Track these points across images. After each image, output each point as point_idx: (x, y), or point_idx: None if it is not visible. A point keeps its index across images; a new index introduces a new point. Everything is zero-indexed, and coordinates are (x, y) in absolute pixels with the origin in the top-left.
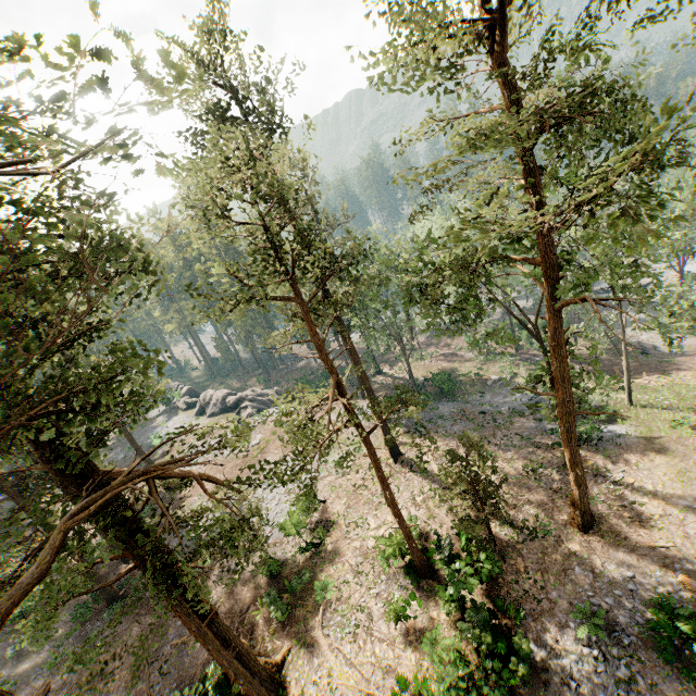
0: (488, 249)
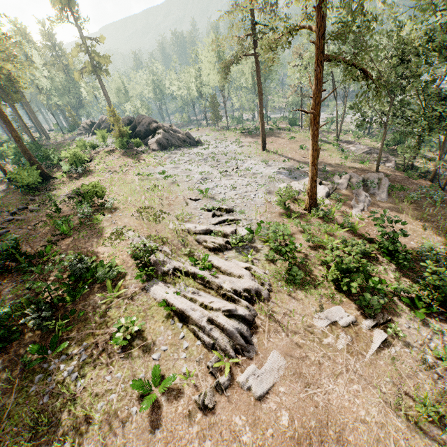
0: None
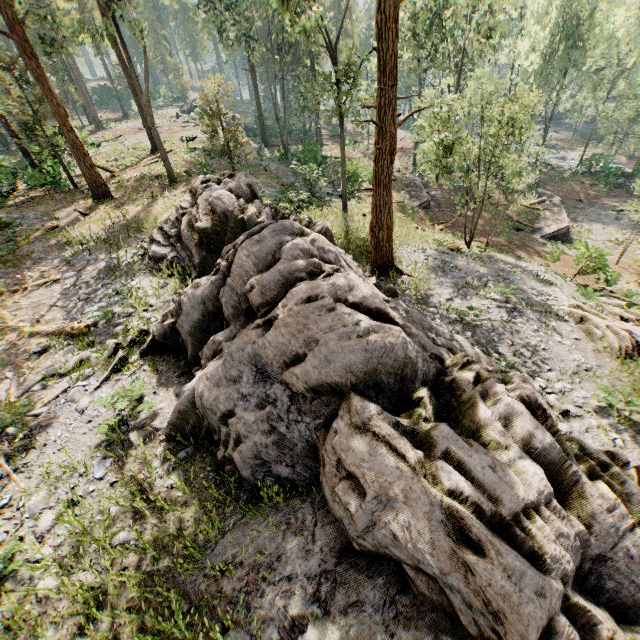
0: None
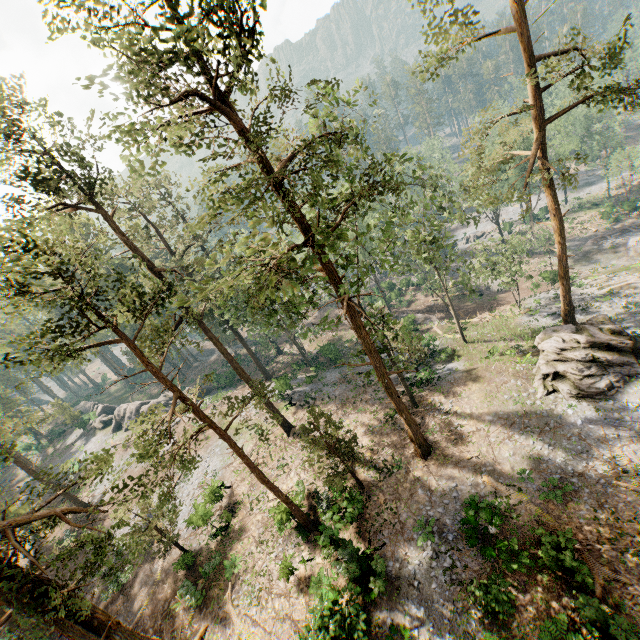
0: (256, 279)
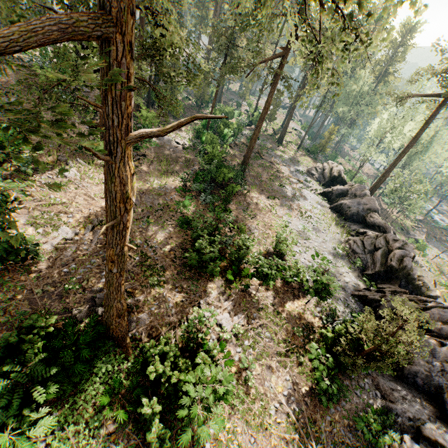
0: None
